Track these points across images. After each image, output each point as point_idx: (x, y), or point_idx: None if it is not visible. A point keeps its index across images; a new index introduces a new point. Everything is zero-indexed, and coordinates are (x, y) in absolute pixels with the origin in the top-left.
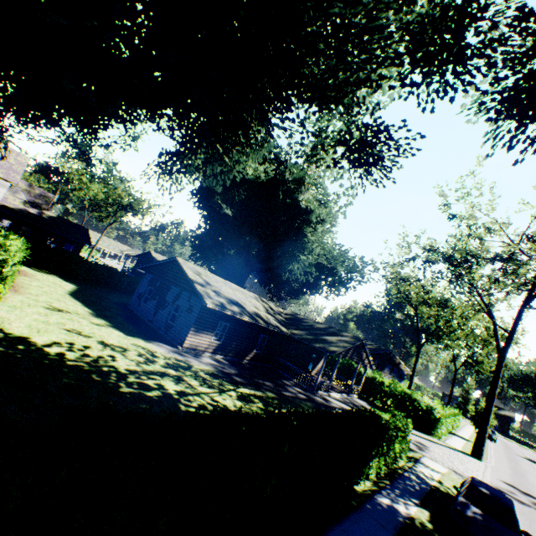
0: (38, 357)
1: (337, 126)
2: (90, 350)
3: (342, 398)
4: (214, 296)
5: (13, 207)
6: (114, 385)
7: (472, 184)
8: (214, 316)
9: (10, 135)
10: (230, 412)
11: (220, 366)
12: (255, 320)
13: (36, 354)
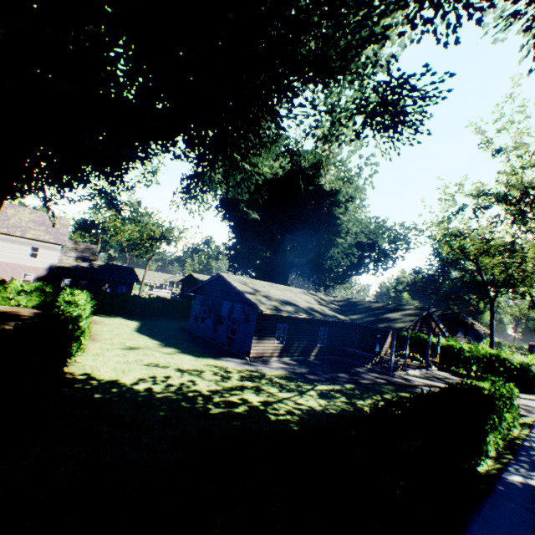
0: (131, 396)
1: (349, 95)
2: (171, 379)
3: (421, 374)
4: (266, 301)
5: (69, 265)
6: (203, 409)
7: (512, 109)
8: (271, 321)
9: (55, 203)
10: (333, 417)
11: (290, 368)
12: (312, 315)
13: (129, 394)
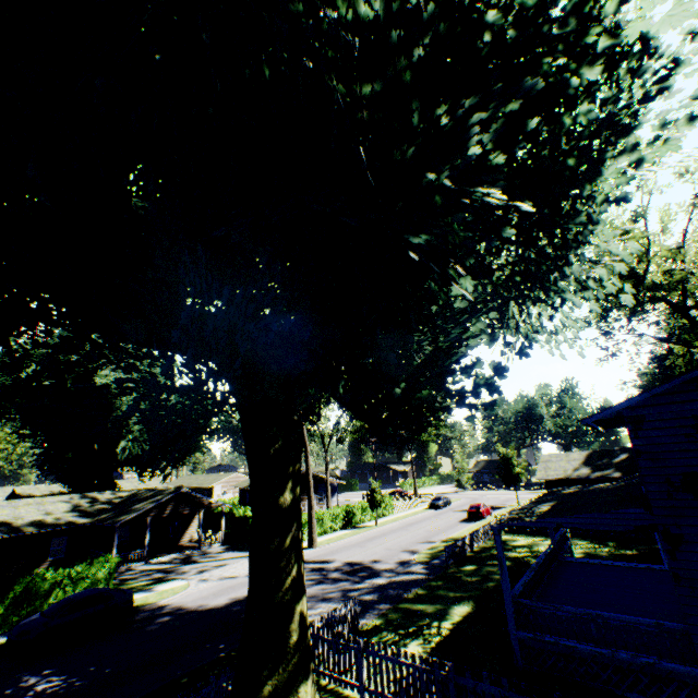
0: None
1: None
2: None
3: (177, 557)
4: None
5: None
6: None
7: None
8: None
9: None
10: None
11: None
12: (18, 531)
13: None
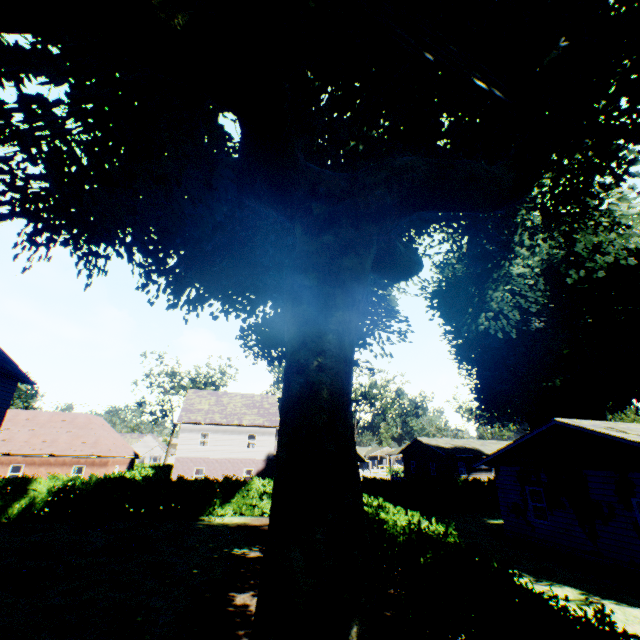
0: None
1: None
2: None
3: None
4: None
5: None
6: None
7: None
8: None
9: None
10: None
11: None
12: None
13: None
